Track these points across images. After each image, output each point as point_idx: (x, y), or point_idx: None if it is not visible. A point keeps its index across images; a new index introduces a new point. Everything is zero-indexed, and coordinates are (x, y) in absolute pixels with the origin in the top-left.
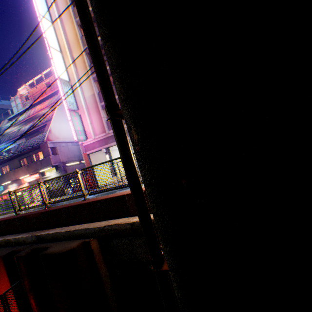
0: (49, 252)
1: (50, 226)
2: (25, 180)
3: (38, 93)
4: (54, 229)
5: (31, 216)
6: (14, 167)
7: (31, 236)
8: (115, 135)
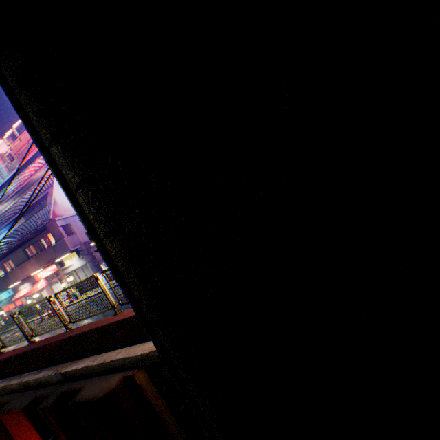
0: (81, 400)
1: (79, 356)
2: (40, 276)
3: (25, 148)
4: (84, 360)
5: (49, 346)
6: (20, 261)
7: (56, 374)
8: (113, 273)
